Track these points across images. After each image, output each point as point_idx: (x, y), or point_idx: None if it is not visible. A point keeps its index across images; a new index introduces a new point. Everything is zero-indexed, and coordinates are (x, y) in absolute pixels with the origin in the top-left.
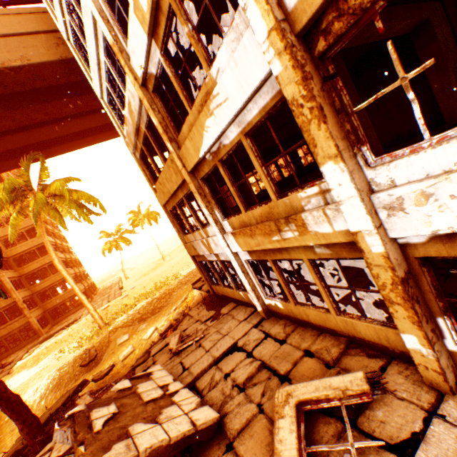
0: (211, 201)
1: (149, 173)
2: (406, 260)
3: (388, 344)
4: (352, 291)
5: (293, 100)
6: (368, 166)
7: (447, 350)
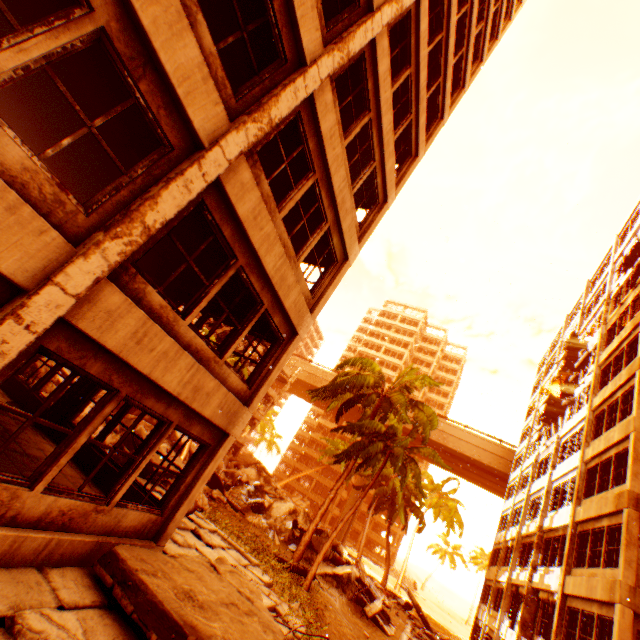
0: (493, 596)
1: (492, 558)
2: None
3: None
4: None
5: (503, 590)
6: (505, 616)
7: None
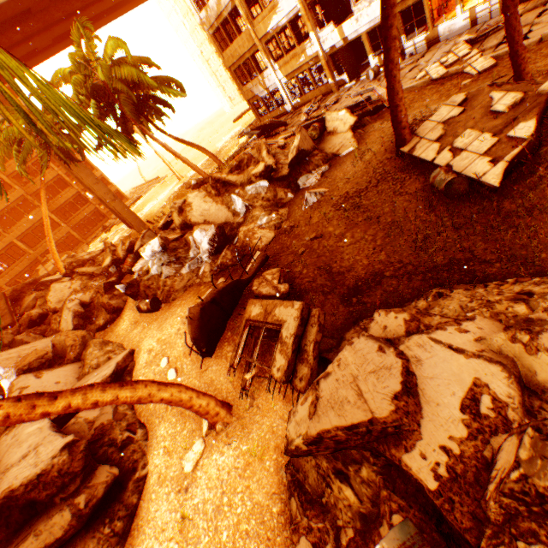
0: (269, 55)
1: (219, 46)
2: (327, 58)
3: (328, 91)
4: (319, 76)
5: (303, 16)
6: (318, 33)
7: (336, 82)
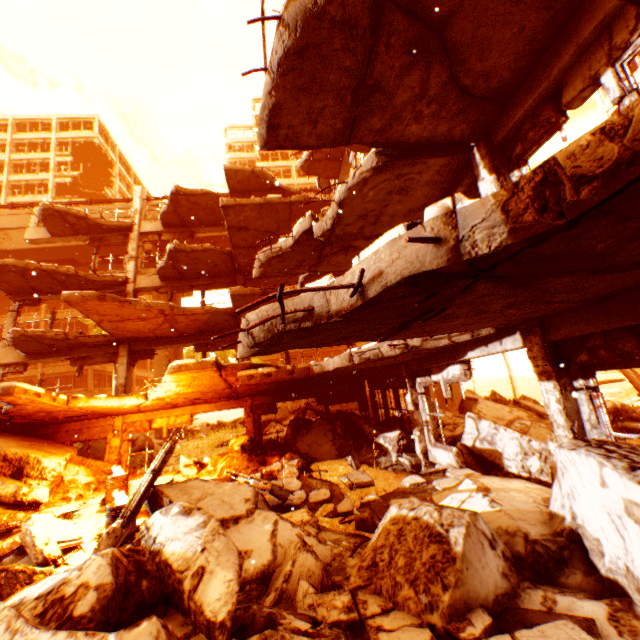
0: None
1: None
2: None
3: None
4: None
5: None
6: None
7: None
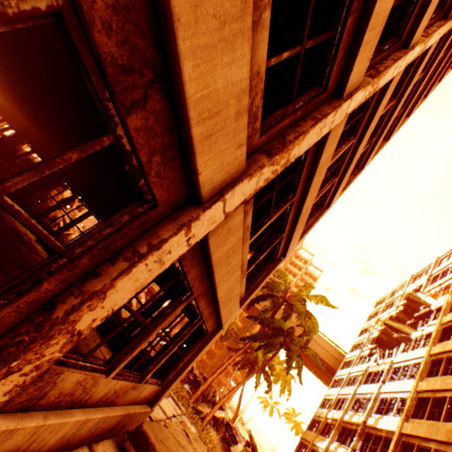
0: None
1: (310, 424)
2: None
3: None
4: None
5: None
6: None
7: None
